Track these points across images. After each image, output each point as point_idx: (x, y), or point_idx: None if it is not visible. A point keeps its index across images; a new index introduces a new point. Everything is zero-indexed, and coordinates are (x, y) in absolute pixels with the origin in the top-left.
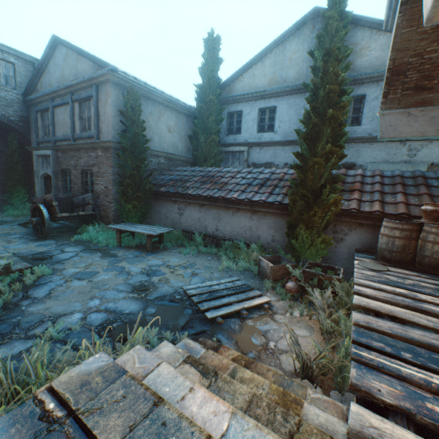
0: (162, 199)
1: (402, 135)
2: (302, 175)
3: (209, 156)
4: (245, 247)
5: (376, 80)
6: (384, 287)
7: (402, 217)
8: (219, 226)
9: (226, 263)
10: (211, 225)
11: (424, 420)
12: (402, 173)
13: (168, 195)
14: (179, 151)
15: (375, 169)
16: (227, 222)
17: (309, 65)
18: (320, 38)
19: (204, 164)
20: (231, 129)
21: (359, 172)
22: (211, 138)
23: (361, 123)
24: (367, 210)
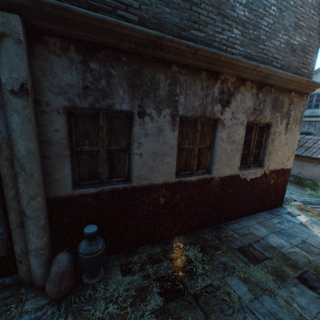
0: None
1: None
2: None
3: None
4: None
5: None
6: None
7: None
8: (301, 171)
9: (309, 192)
10: (295, 170)
11: None
12: None
13: None
14: None
15: None
16: (308, 169)
17: None
18: None
19: None
20: (309, 105)
21: None
22: None
23: None
24: None
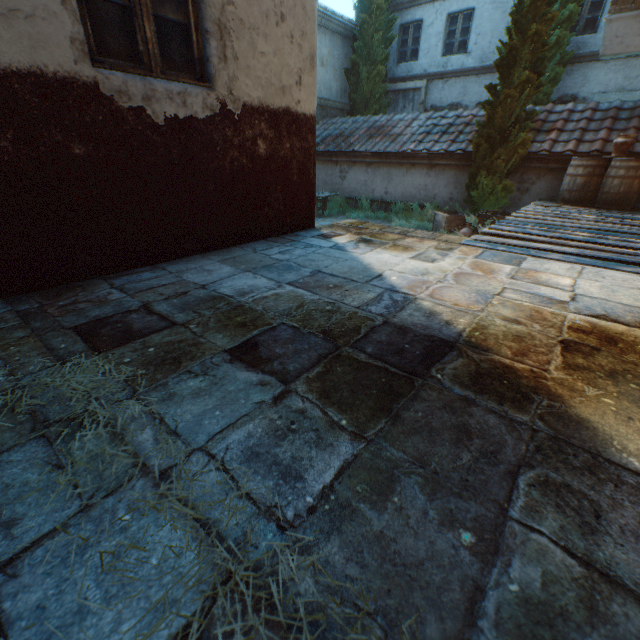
0: (320, 161)
1: (629, 50)
2: (490, 113)
3: (372, 99)
4: (419, 208)
5: None
6: (544, 211)
7: (595, 156)
8: (389, 189)
9: (398, 222)
10: (380, 188)
11: (521, 233)
12: (622, 105)
13: (328, 155)
14: (333, 95)
15: (603, 102)
16: (399, 183)
17: None
18: None
19: (365, 112)
20: (404, 54)
21: (567, 107)
22: (376, 72)
23: (598, 29)
24: (558, 151)
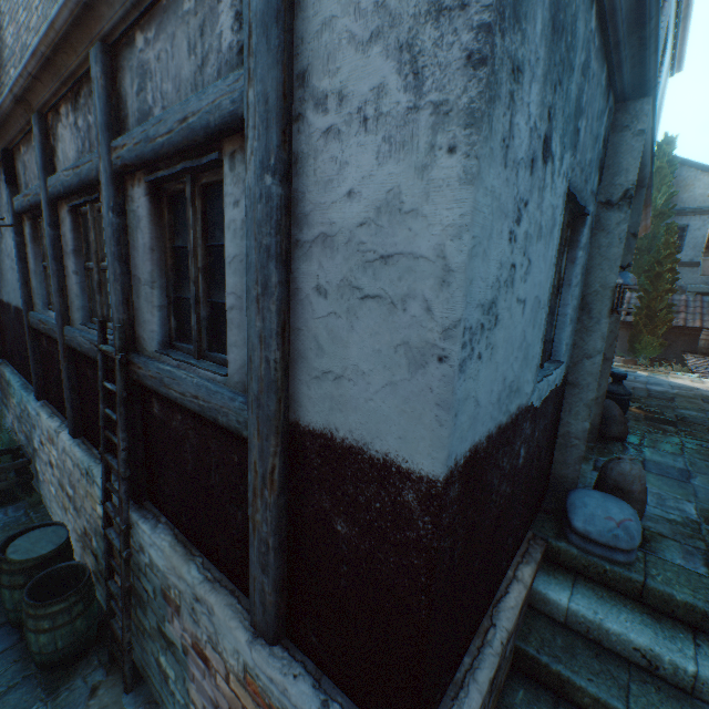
0: None
1: None
2: (648, 304)
3: None
4: None
5: (698, 214)
6: (701, 360)
7: None
8: None
9: None
10: None
11: None
12: None
13: None
14: None
15: (695, 290)
16: None
17: None
18: None
19: None
20: None
21: (682, 297)
22: None
23: (683, 250)
24: (690, 325)
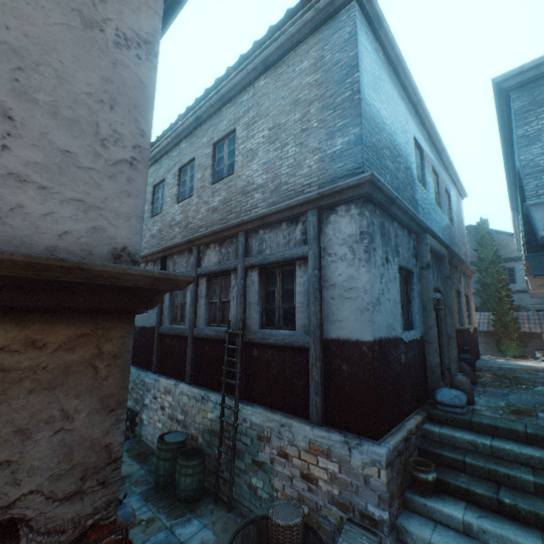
0: None
1: (541, 296)
2: (499, 318)
3: None
4: None
5: (518, 260)
6: None
7: None
8: None
9: None
10: None
11: None
12: None
13: None
14: None
15: (534, 308)
16: None
17: (471, 251)
18: (478, 243)
19: None
20: None
21: (524, 313)
22: None
23: (516, 282)
24: (534, 331)
